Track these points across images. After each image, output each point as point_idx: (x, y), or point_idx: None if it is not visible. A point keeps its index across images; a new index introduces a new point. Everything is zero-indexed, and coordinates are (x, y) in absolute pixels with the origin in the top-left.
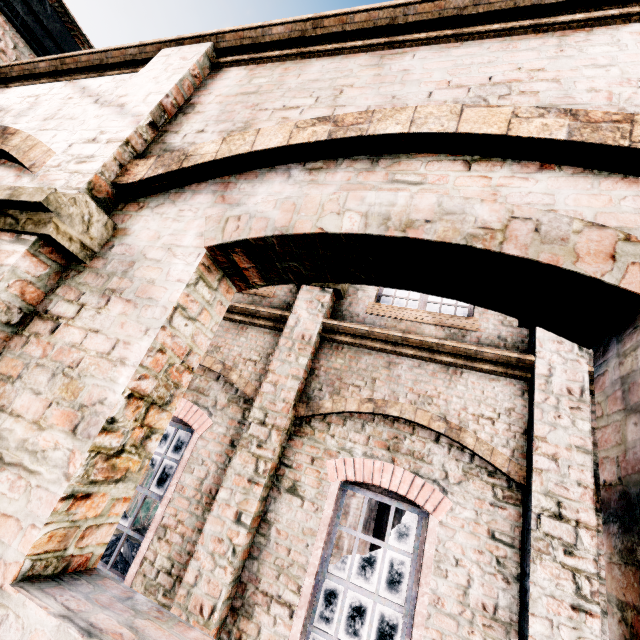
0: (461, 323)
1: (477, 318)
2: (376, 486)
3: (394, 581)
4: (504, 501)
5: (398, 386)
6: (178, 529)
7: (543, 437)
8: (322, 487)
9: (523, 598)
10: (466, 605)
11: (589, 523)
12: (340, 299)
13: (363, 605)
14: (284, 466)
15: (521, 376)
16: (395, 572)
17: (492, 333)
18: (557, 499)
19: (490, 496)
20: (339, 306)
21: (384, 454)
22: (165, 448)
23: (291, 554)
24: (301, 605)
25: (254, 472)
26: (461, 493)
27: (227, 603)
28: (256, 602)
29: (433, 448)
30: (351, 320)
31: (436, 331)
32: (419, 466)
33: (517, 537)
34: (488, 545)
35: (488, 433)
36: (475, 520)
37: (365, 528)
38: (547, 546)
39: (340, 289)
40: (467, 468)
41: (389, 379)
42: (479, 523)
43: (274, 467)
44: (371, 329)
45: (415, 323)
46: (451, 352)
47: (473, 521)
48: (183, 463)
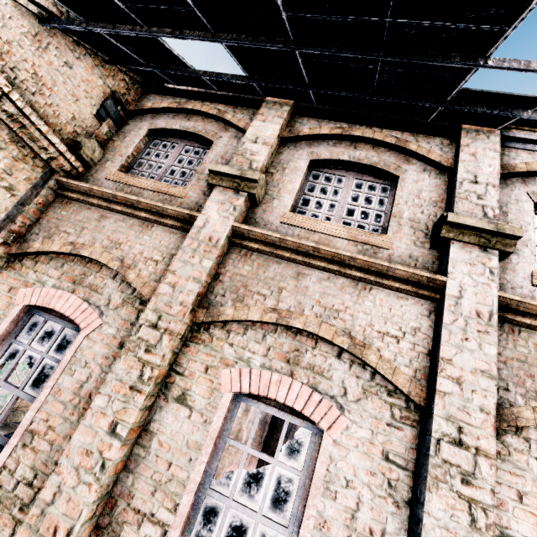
0: (374, 240)
1: (391, 236)
2: (271, 399)
3: (280, 500)
4: (401, 422)
5: (305, 298)
6: (47, 436)
7: (449, 359)
8: (214, 398)
9: (414, 526)
10: (353, 530)
11: (489, 451)
12: (254, 206)
13: (244, 525)
14: (175, 373)
15: (430, 296)
16: (282, 490)
17: (404, 252)
18: (458, 424)
19: (387, 416)
20: (253, 213)
21: (283, 367)
22: (47, 346)
23: (171, 468)
24: (175, 525)
25: (138, 379)
26: (358, 411)
27: (90, 523)
28: (125, 520)
29: (334, 363)
30: (263, 228)
31: (349, 246)
32: (318, 381)
33: (411, 459)
34: (381, 467)
35: (392, 351)
36: (370, 440)
37: (262, 423)
38: (445, 474)
39: (255, 193)
40: (367, 386)
41: (296, 290)
42: (374, 443)
43: (163, 374)
44: (283, 237)
45: (328, 236)
46: (362, 267)
47: (368, 441)
48: (63, 364)
